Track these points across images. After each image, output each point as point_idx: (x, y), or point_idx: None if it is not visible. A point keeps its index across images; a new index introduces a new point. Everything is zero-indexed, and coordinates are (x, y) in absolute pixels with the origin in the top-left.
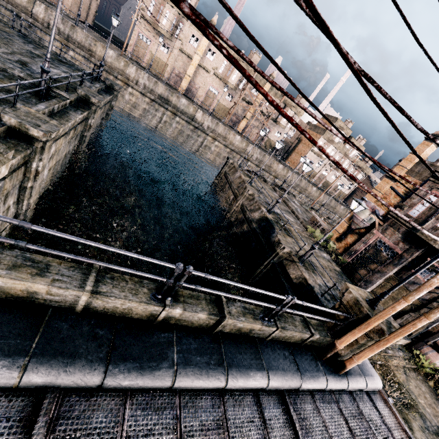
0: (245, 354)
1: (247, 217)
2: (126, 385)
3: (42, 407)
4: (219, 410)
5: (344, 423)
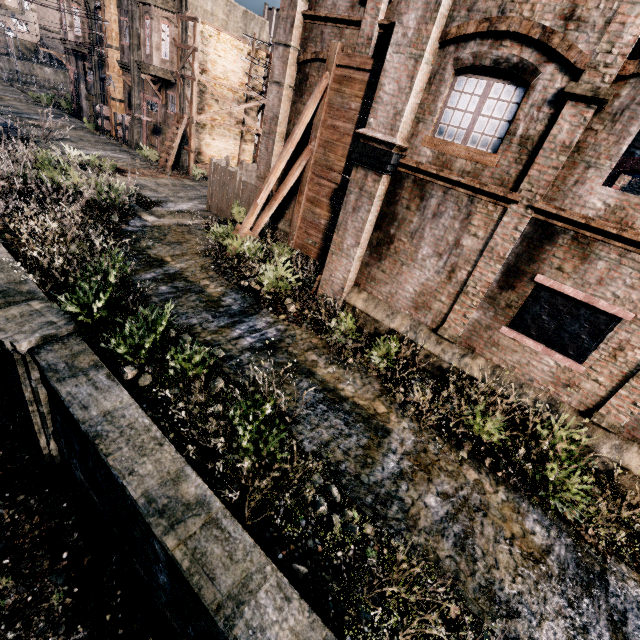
0: None
1: None
2: None
3: None
4: None
5: None
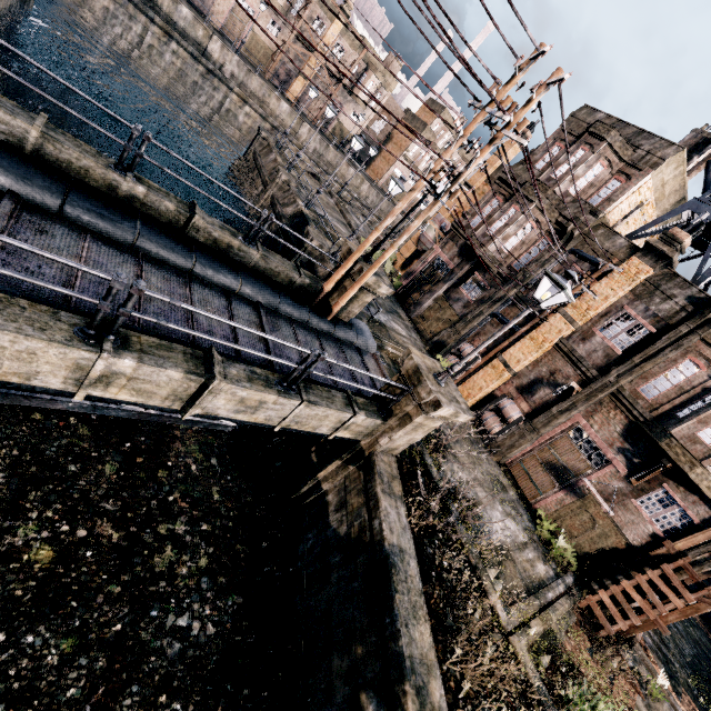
0: (219, 261)
1: (277, 213)
2: (87, 220)
3: (5, 195)
4: (184, 279)
5: (318, 344)
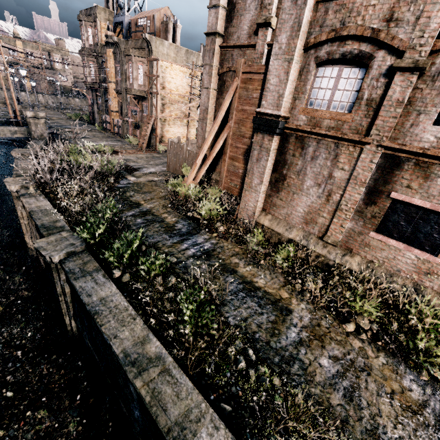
0: None
1: None
2: None
3: None
4: None
5: None
